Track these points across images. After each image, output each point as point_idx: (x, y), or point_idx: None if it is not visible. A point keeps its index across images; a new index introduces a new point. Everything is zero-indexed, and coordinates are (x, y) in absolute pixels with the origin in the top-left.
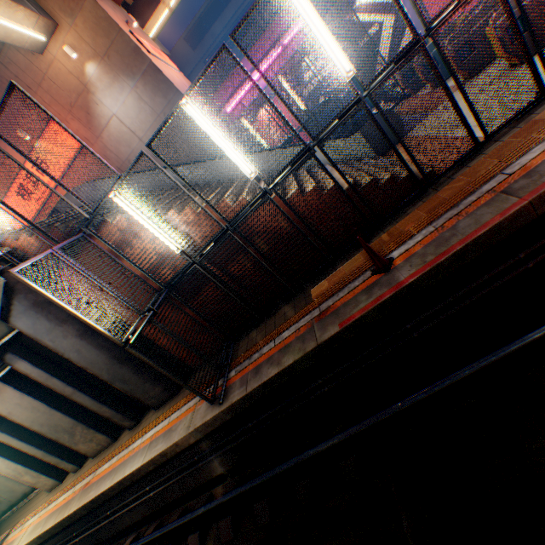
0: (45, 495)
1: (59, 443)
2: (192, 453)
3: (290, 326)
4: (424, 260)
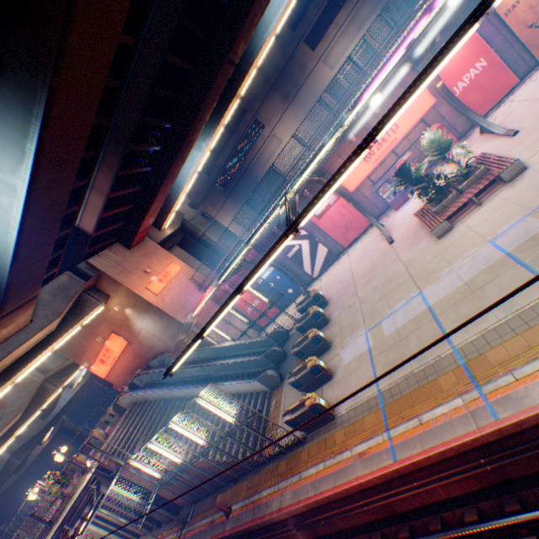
0: None
1: None
2: None
3: (206, 516)
4: (232, 524)
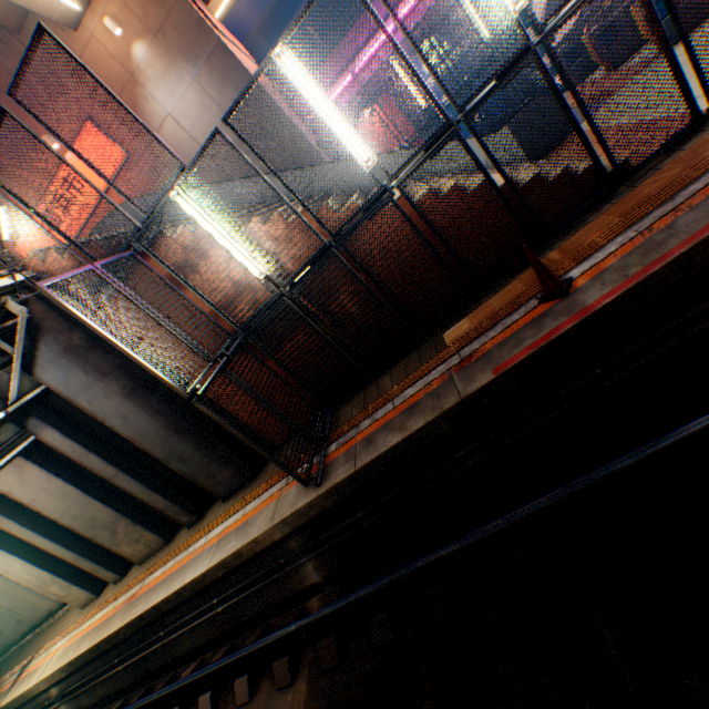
0: (77, 612)
1: (95, 544)
2: (275, 554)
3: (416, 382)
4: (625, 274)
